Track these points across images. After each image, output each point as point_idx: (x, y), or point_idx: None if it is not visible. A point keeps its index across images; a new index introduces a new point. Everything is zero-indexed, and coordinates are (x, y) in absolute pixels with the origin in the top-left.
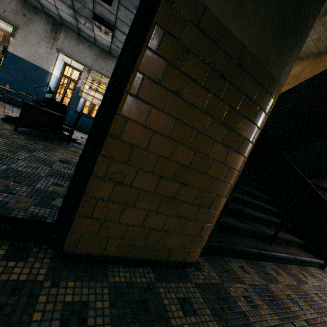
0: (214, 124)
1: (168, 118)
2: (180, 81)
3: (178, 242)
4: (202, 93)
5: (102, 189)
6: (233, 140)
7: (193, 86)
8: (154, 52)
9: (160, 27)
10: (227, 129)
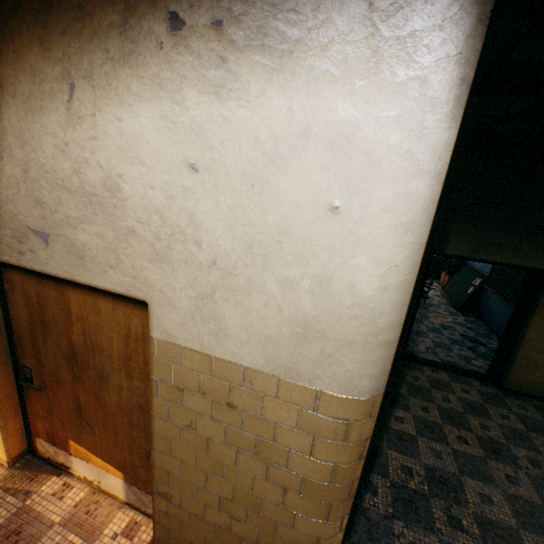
0: None
1: None
2: None
3: None
4: None
5: (520, 363)
6: None
7: None
8: (540, 311)
9: (542, 302)
10: None
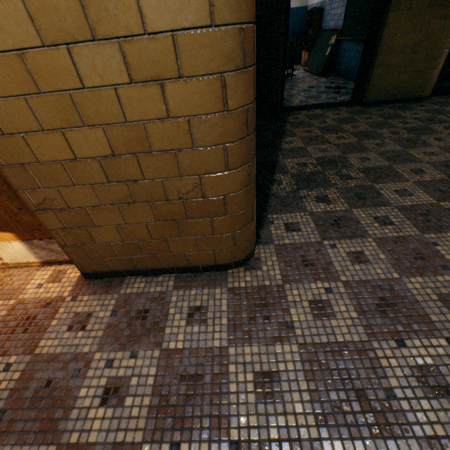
0: (432, 12)
1: (405, 25)
2: (410, 3)
3: (415, 86)
4: (423, 0)
5: (377, 72)
6: (448, 12)
7: (417, 1)
8: (396, 0)
9: None
10: (442, 8)
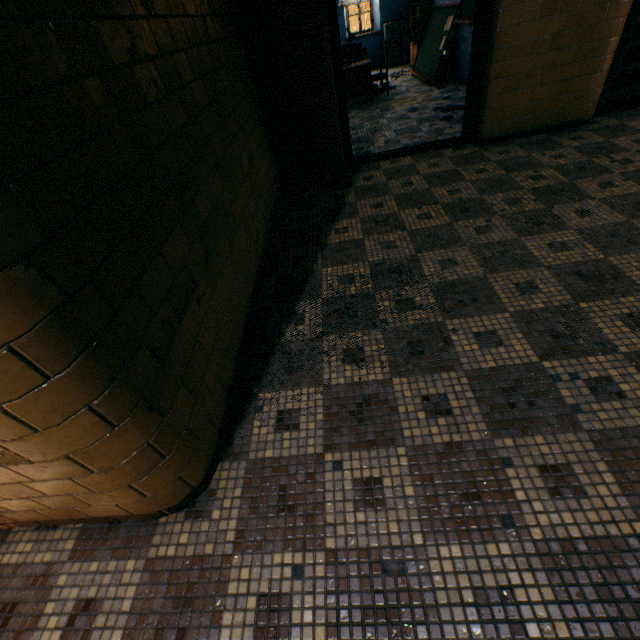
0: None
1: (533, 5)
2: None
3: (564, 105)
4: None
5: (496, 88)
6: None
7: None
8: None
9: None
10: None
